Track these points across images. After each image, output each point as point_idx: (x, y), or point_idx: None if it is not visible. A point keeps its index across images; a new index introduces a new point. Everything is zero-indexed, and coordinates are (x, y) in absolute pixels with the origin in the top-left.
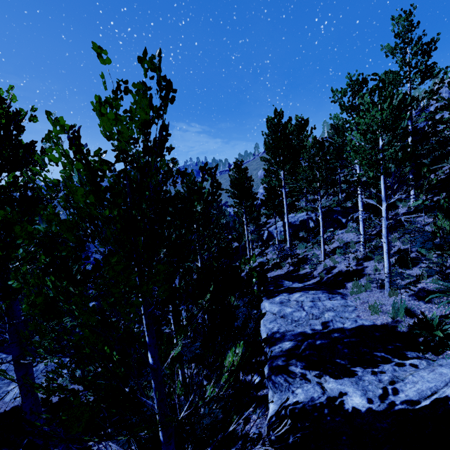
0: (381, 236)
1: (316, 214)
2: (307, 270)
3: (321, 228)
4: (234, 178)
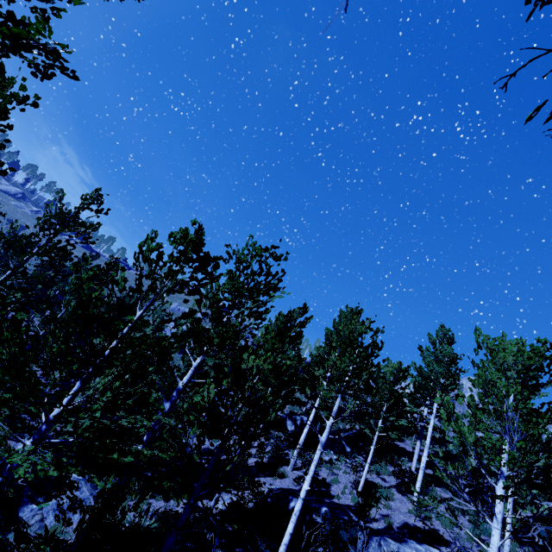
0: (411, 492)
1: (302, 419)
2: (346, 501)
3: (372, 454)
4: (281, 326)
